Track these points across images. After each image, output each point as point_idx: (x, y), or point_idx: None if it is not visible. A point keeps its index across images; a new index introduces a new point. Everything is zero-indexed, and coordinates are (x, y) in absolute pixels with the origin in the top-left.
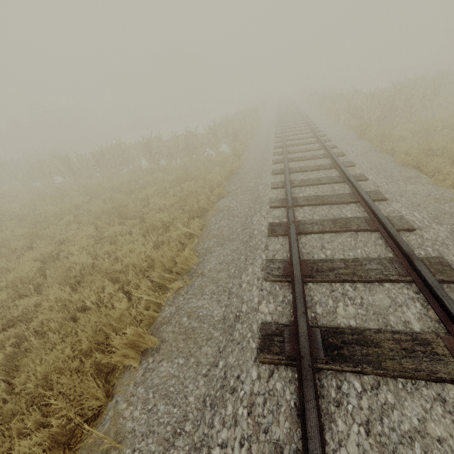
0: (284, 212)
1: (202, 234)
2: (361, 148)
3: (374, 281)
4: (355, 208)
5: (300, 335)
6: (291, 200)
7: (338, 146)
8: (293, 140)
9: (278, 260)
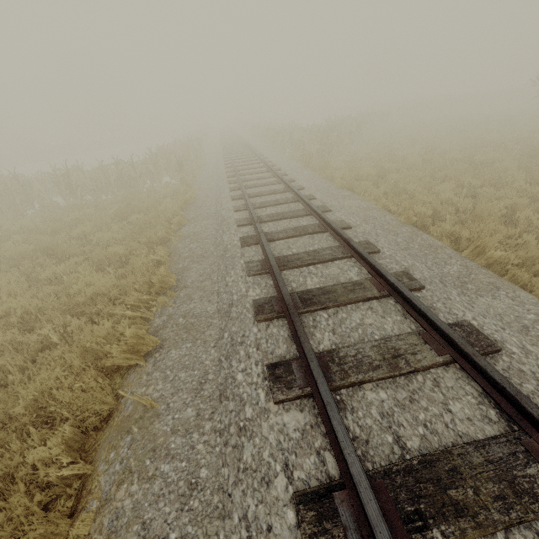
0: (251, 228)
1: (171, 259)
2: (307, 176)
3: (328, 261)
4: (309, 219)
5: (284, 295)
6: (256, 216)
7: (288, 174)
8: (245, 169)
9: (255, 261)
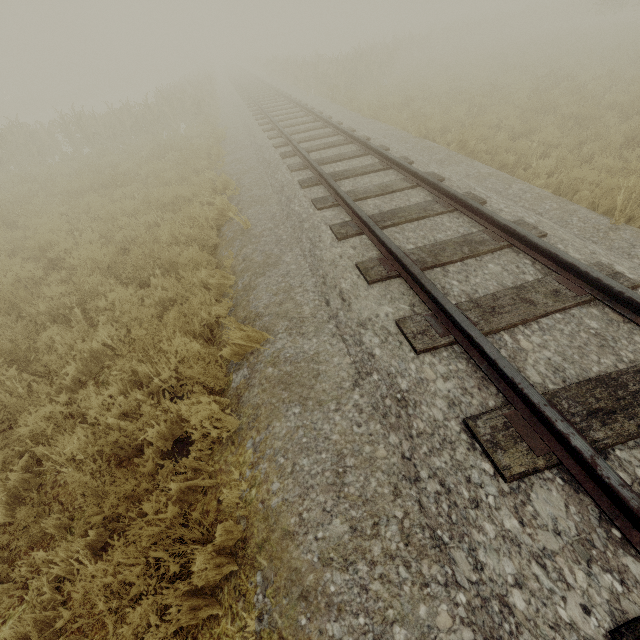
0: (288, 148)
1: None
2: (335, 109)
3: (351, 158)
4: (337, 138)
5: (319, 170)
6: (291, 137)
7: (316, 108)
8: (270, 107)
9: (296, 163)
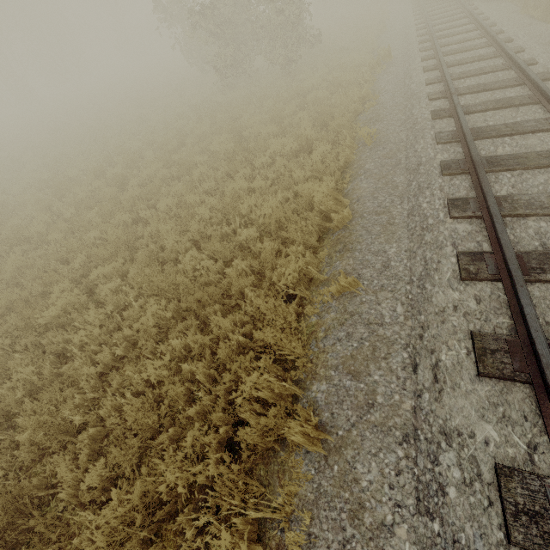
0: None
1: None
2: None
3: None
4: None
5: None
6: None
7: None
8: None
9: None
